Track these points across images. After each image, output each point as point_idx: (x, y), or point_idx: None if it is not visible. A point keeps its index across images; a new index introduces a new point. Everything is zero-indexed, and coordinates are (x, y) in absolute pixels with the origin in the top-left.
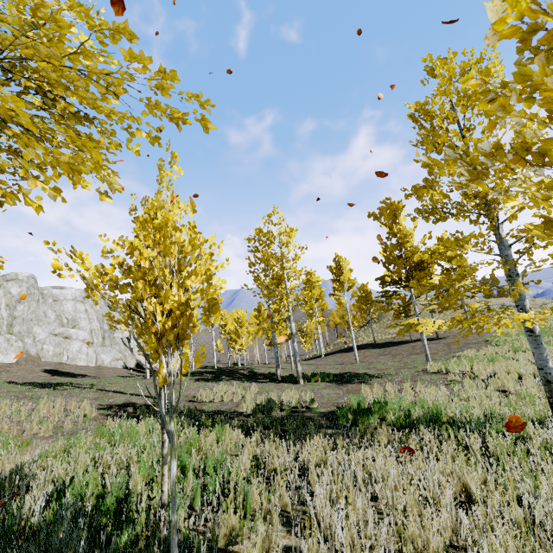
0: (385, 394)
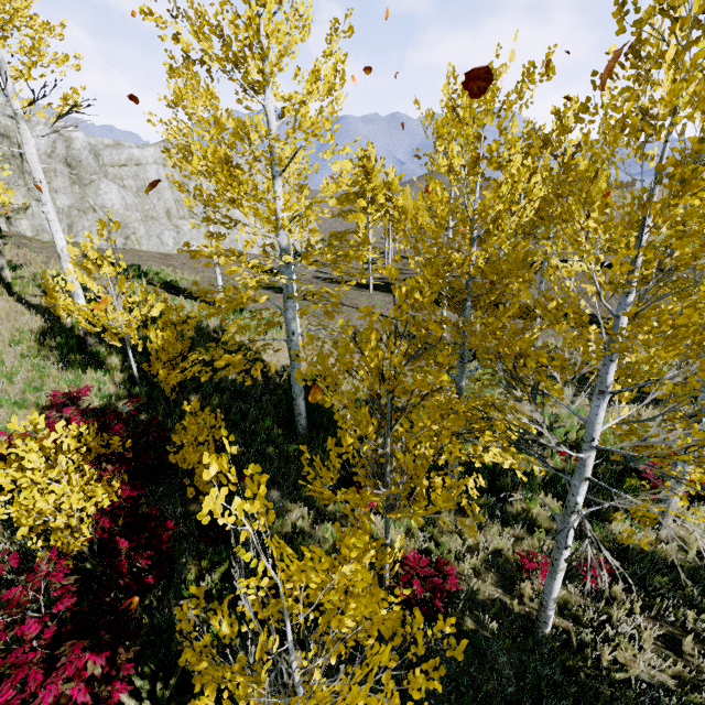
0: None
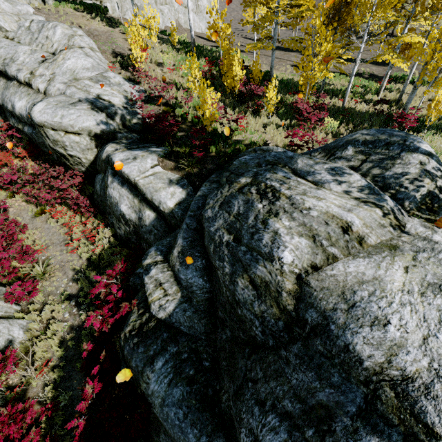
0: (403, 73)
